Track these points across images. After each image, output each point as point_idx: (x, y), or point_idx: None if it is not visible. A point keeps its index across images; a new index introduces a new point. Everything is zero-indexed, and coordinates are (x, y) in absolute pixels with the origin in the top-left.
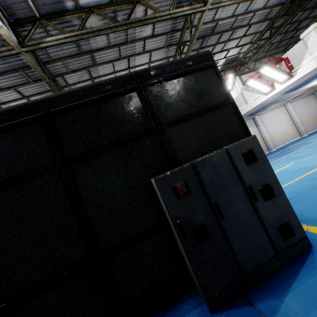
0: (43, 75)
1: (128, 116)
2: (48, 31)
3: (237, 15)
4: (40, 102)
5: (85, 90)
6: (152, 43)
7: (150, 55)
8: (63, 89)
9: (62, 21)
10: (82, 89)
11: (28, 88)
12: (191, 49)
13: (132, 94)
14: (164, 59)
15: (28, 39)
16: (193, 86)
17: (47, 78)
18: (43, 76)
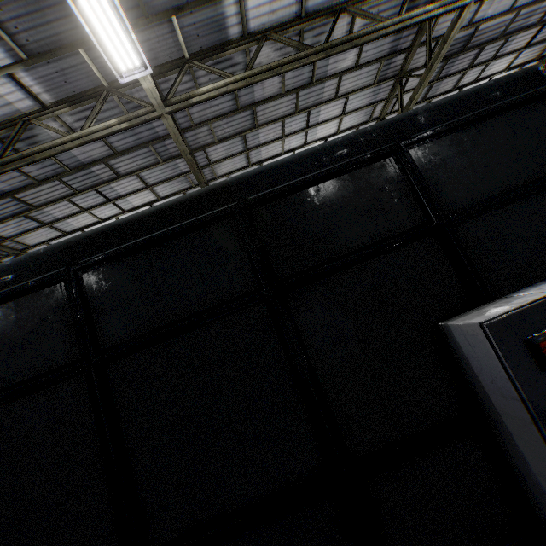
0: (185, 149)
1: (380, 202)
2: (196, 79)
3: (521, 7)
4: (231, 185)
5: (304, 160)
6: (352, 80)
7: (345, 102)
8: (201, 171)
9: (218, 59)
10: (299, 158)
11: (154, 172)
12: (427, 82)
13: (384, 161)
14: (368, 107)
15: (173, 93)
16: (505, 139)
17: (189, 153)
18: (185, 150)
